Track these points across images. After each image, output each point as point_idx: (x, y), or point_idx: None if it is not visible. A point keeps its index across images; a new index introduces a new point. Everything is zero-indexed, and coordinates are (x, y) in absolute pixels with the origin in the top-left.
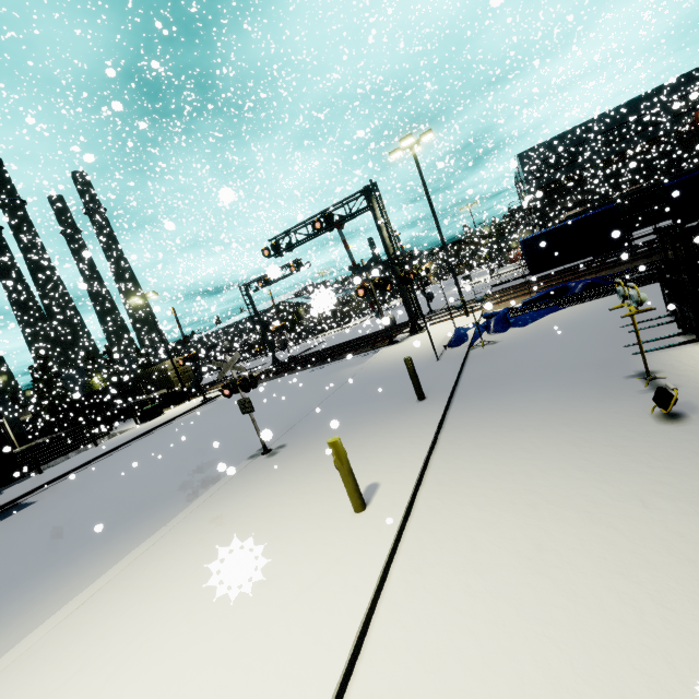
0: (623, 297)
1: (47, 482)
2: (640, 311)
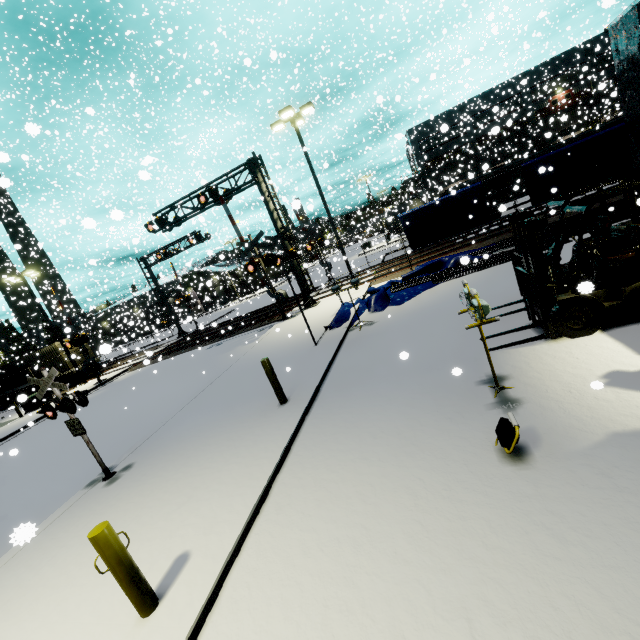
0: (469, 301)
1: None
2: (484, 323)
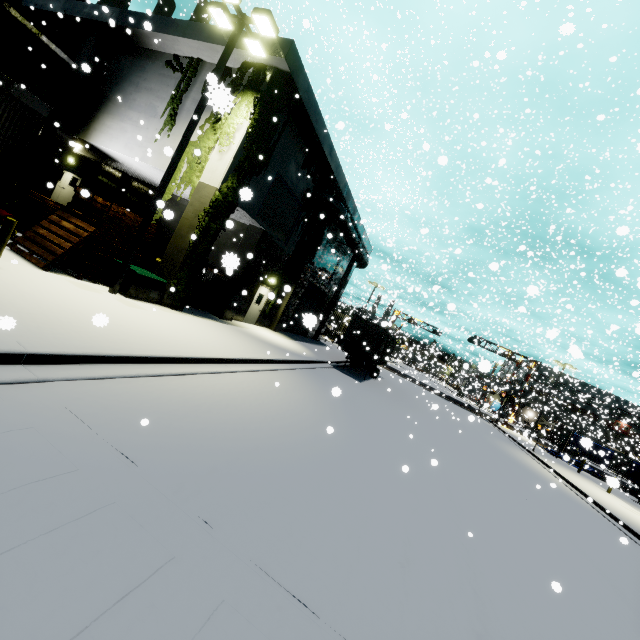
0: None
1: None
2: None
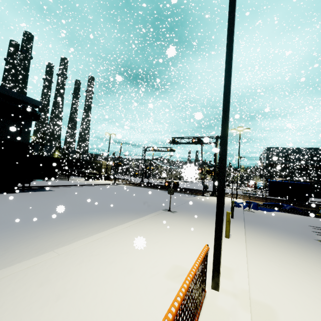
0: None
1: (55, 185)
2: None
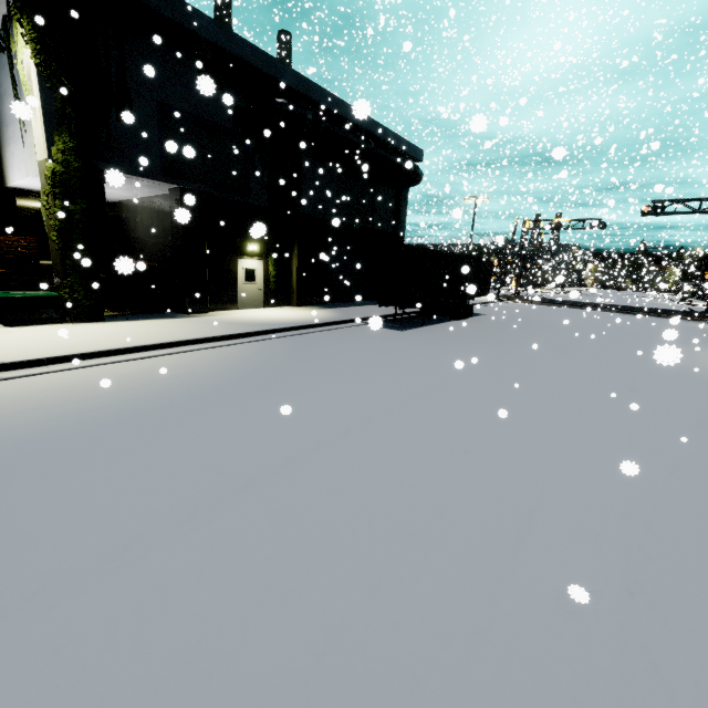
0: None
1: None
2: None
